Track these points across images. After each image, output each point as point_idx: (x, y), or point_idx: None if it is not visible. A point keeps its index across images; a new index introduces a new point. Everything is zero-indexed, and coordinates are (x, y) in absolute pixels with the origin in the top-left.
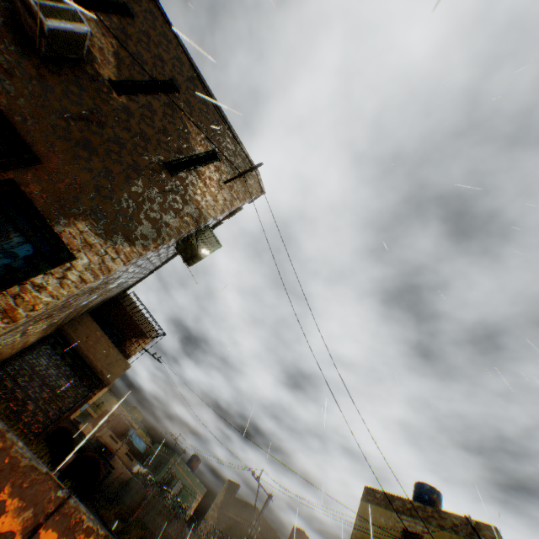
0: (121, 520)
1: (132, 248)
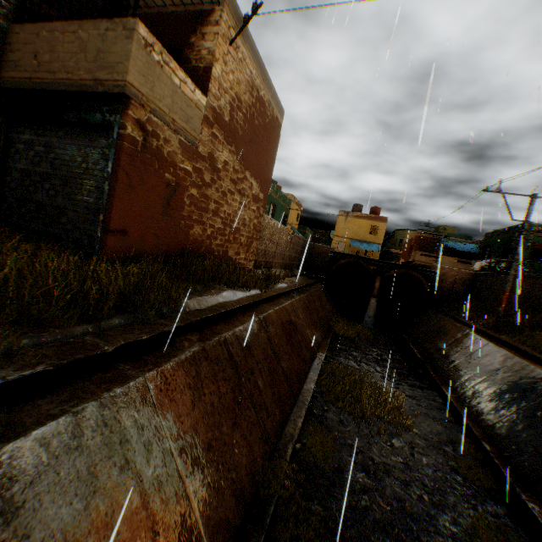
0: (489, 316)
1: None
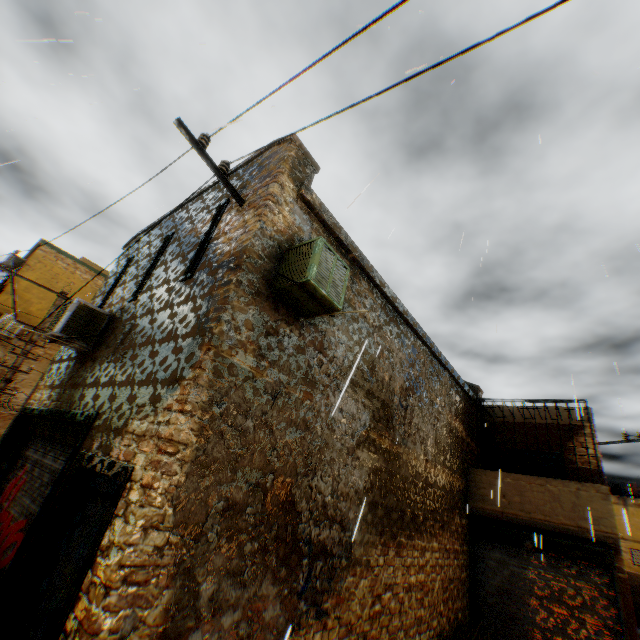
0: None
1: (182, 384)
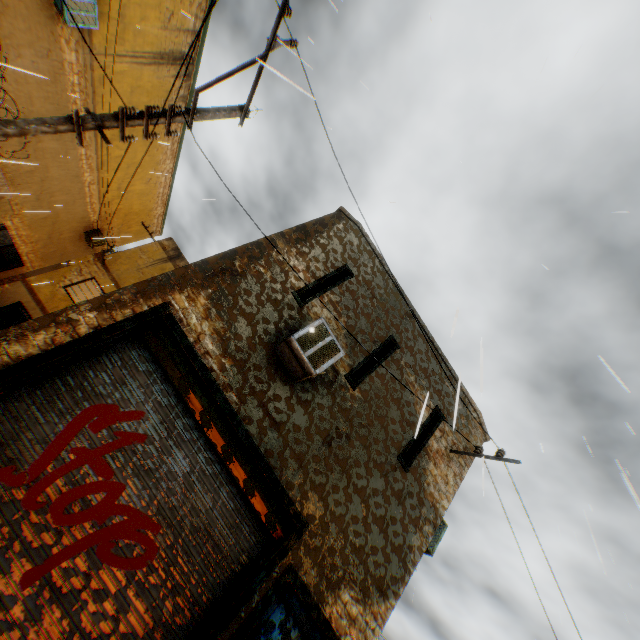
0: None
1: (386, 601)
